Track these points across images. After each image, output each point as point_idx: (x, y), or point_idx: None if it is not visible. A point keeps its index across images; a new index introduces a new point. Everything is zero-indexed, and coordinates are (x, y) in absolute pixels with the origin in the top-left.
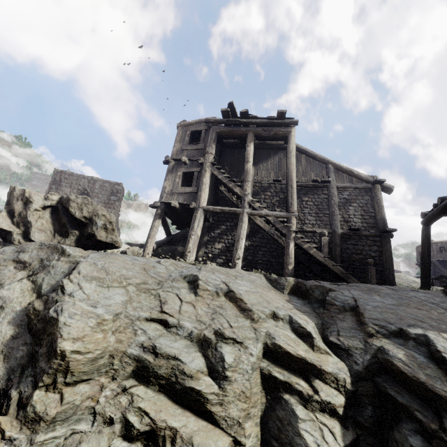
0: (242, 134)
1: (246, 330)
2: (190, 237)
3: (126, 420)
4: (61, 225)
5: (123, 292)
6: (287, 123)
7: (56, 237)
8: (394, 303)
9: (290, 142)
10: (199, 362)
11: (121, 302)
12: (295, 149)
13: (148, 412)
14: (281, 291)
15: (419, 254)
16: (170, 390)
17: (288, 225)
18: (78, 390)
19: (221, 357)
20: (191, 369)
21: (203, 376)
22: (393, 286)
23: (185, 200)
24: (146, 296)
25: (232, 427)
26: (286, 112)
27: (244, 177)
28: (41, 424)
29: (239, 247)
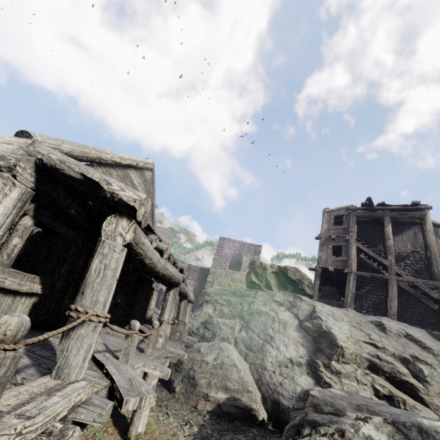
0: (378, 217)
1: (431, 359)
2: (347, 294)
3: (374, 387)
4: (281, 282)
5: (345, 324)
6: (421, 208)
7: (281, 289)
8: None
9: (426, 223)
10: (405, 370)
11: (348, 329)
12: (432, 229)
13: (385, 386)
14: None
15: None
16: (392, 380)
17: (438, 292)
18: (347, 367)
19: (420, 369)
20: (403, 371)
21: (411, 377)
22: None
23: (337, 266)
24: (355, 329)
25: (437, 410)
26: (419, 203)
27: (387, 251)
28: (341, 375)
29: (393, 306)
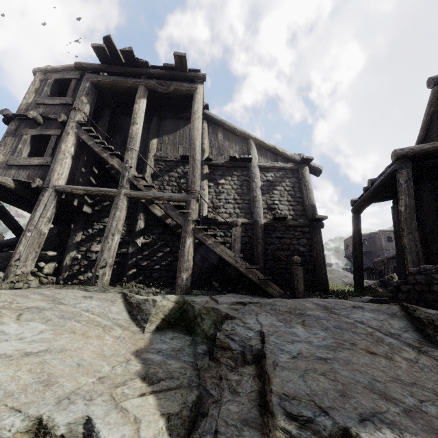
0: (129, 87)
1: None
2: (23, 235)
3: None
4: None
5: None
6: (191, 76)
7: None
8: (329, 343)
9: (195, 101)
10: None
11: None
12: (201, 111)
13: None
14: (142, 327)
15: (346, 247)
16: None
17: (186, 212)
18: None
19: None
20: None
21: None
22: (326, 288)
23: (29, 176)
24: None
25: None
26: (185, 57)
27: (127, 144)
28: None
29: (107, 248)
